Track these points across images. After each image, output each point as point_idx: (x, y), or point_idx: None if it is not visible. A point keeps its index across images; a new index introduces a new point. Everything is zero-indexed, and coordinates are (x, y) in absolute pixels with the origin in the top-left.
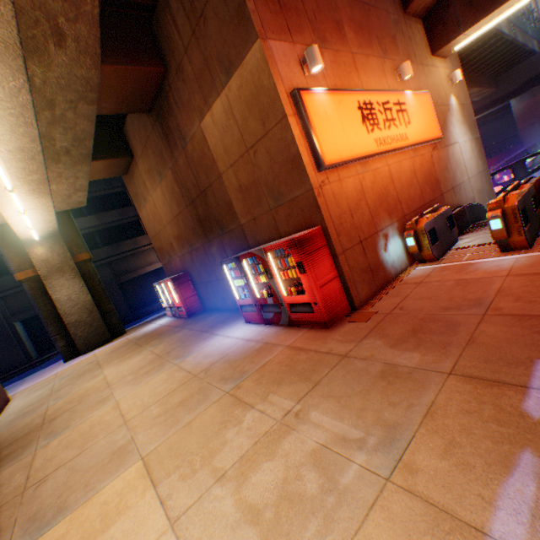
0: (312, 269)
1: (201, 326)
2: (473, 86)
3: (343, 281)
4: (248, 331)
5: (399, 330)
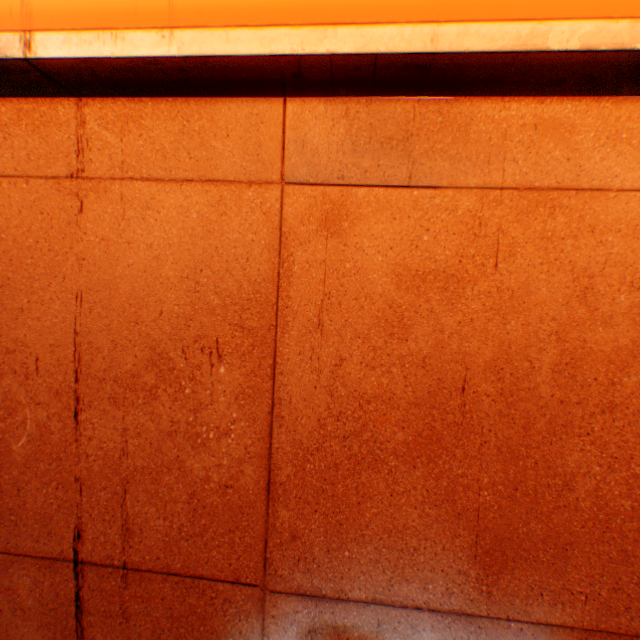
0: None
1: None
2: None
3: None
4: None
5: None
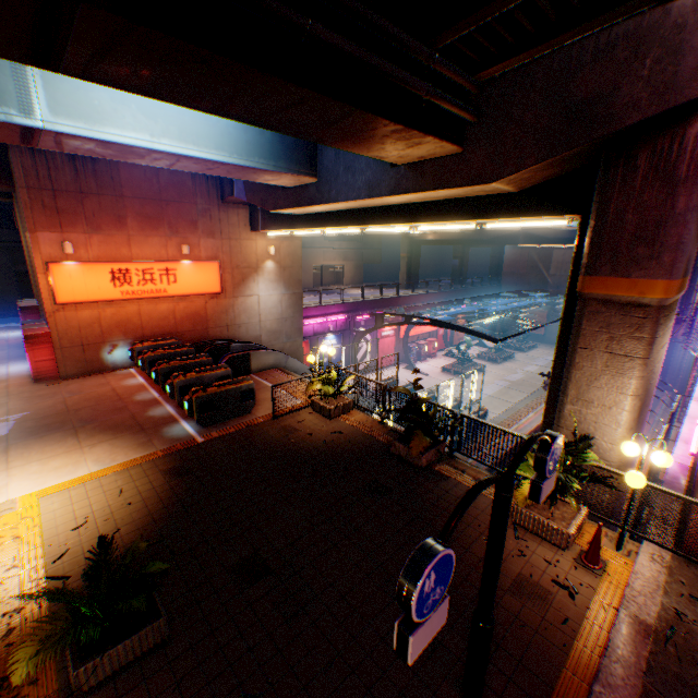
0: (34, 352)
1: (17, 353)
2: None
3: (59, 363)
4: (21, 369)
5: (43, 393)
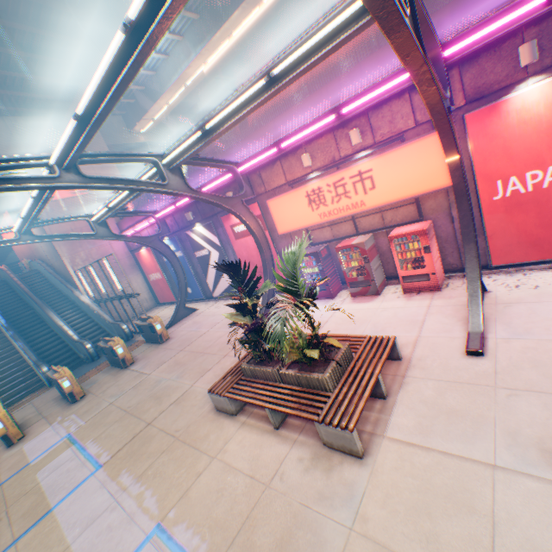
0: None
1: None
2: None
3: None
4: None
5: None
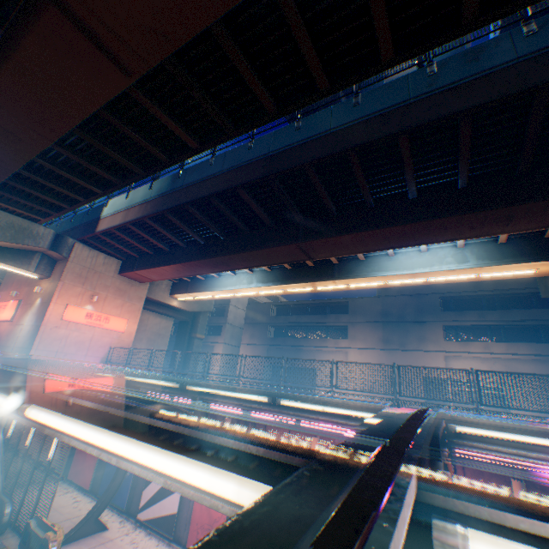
0: None
1: None
2: (336, 233)
3: None
4: None
5: None
